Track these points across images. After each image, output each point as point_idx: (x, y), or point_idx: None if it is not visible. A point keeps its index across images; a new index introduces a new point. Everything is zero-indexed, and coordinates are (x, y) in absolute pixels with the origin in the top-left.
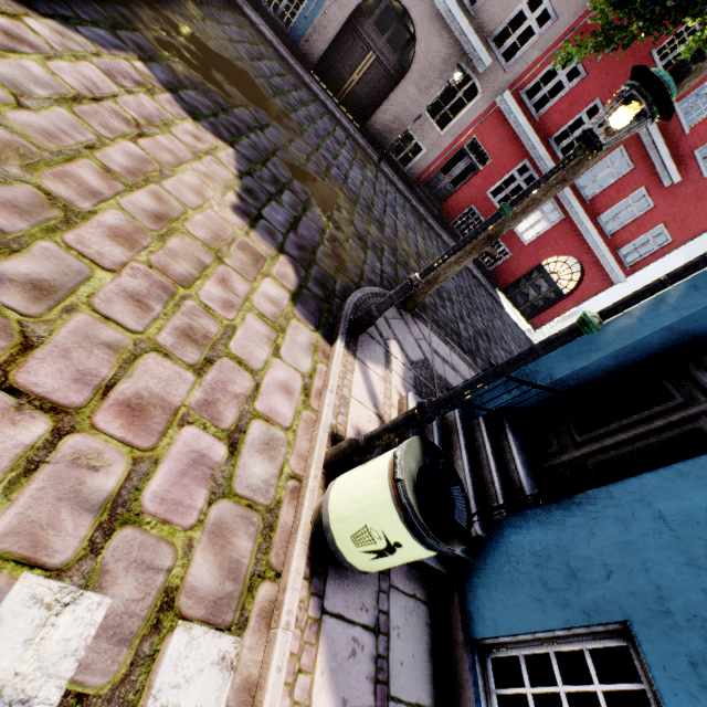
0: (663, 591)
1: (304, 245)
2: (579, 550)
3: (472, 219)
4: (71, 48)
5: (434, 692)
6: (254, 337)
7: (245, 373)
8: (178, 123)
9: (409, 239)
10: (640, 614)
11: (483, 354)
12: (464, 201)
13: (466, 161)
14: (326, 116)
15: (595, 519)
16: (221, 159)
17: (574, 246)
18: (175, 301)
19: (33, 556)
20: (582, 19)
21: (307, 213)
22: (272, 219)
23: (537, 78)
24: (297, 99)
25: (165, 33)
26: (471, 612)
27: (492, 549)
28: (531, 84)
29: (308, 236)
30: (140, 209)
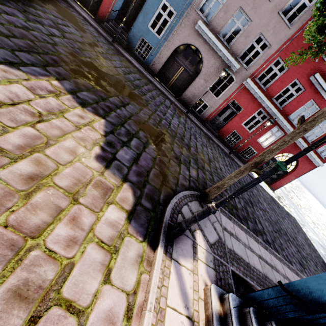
0: None
1: (141, 171)
2: None
3: (235, 136)
4: (9, 77)
5: None
6: (89, 268)
7: (71, 318)
8: (71, 110)
9: (203, 151)
10: None
11: (251, 217)
12: (230, 128)
13: (230, 110)
14: (161, 95)
15: None
16: (95, 127)
17: (291, 148)
18: (18, 256)
19: None
20: (283, 45)
21: (146, 149)
22: (122, 158)
23: (263, 72)
24: (146, 89)
25: (77, 66)
26: None
27: None
28: (260, 75)
29: (145, 165)
30: (17, 174)
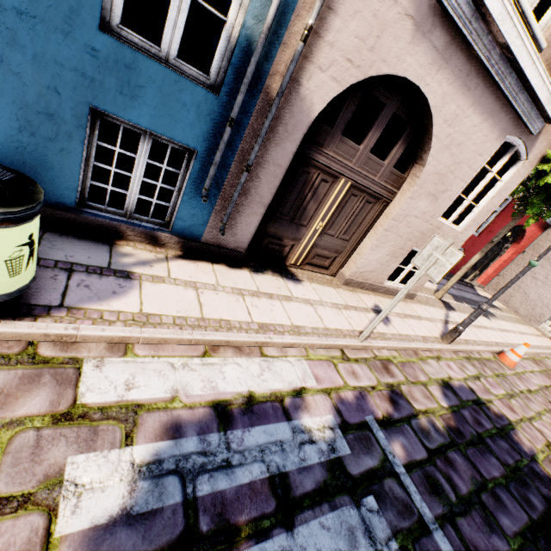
0: (80, 70)
1: None
2: (31, 96)
3: None
4: None
5: (103, 242)
6: None
7: None
8: None
9: None
10: (90, 96)
11: None
12: None
13: None
14: None
15: (4, 61)
16: None
17: None
18: None
19: (40, 544)
20: None
21: None
22: None
23: None
24: None
25: None
26: (57, 202)
27: (5, 162)
28: None
29: None
30: None
